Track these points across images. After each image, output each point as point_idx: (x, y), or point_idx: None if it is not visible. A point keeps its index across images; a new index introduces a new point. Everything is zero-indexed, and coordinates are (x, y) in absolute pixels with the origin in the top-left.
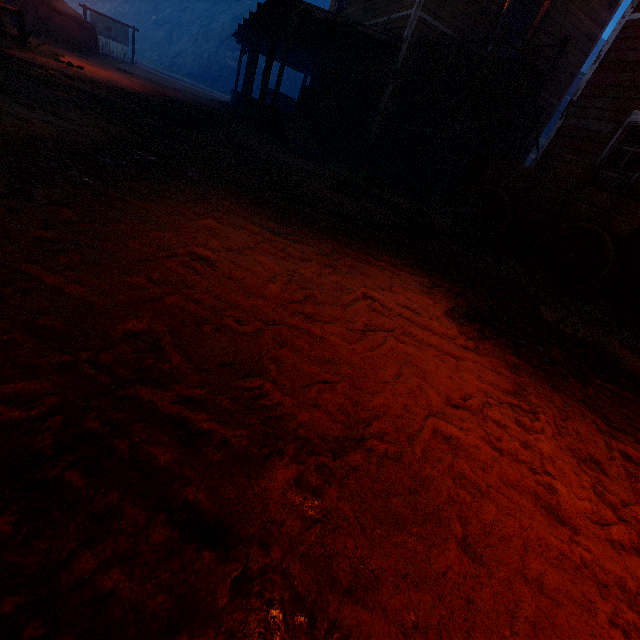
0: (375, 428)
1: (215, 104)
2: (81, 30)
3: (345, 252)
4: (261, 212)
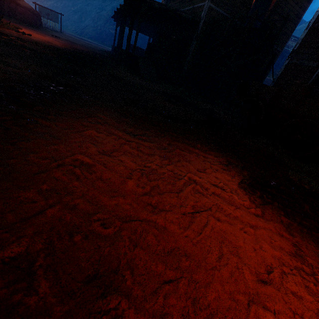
0: None
1: (103, 53)
2: (32, 15)
3: (175, 144)
4: (125, 120)
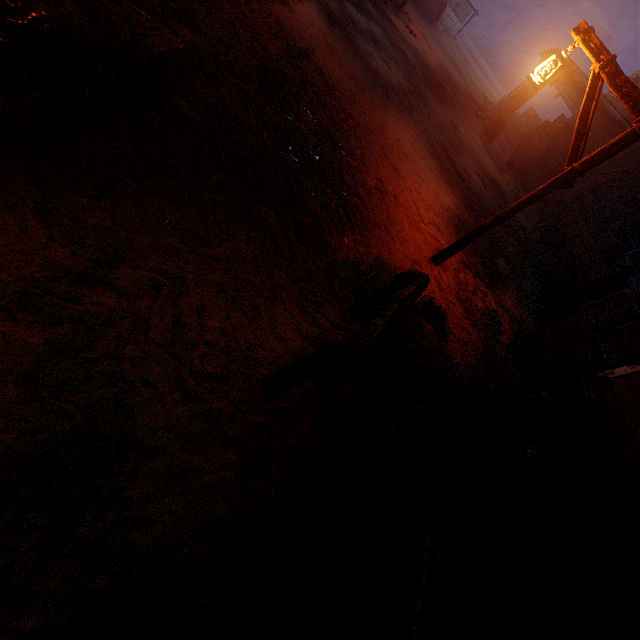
0: (399, 172)
1: (480, 98)
2: (437, 4)
3: (440, 174)
4: (425, 143)
